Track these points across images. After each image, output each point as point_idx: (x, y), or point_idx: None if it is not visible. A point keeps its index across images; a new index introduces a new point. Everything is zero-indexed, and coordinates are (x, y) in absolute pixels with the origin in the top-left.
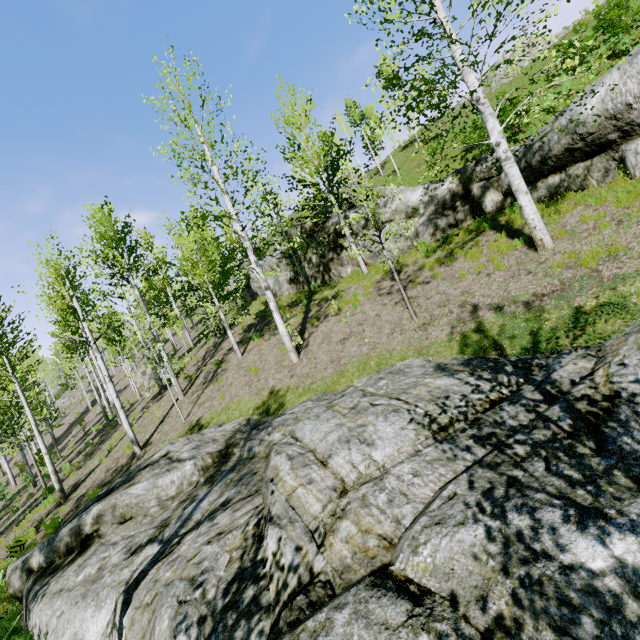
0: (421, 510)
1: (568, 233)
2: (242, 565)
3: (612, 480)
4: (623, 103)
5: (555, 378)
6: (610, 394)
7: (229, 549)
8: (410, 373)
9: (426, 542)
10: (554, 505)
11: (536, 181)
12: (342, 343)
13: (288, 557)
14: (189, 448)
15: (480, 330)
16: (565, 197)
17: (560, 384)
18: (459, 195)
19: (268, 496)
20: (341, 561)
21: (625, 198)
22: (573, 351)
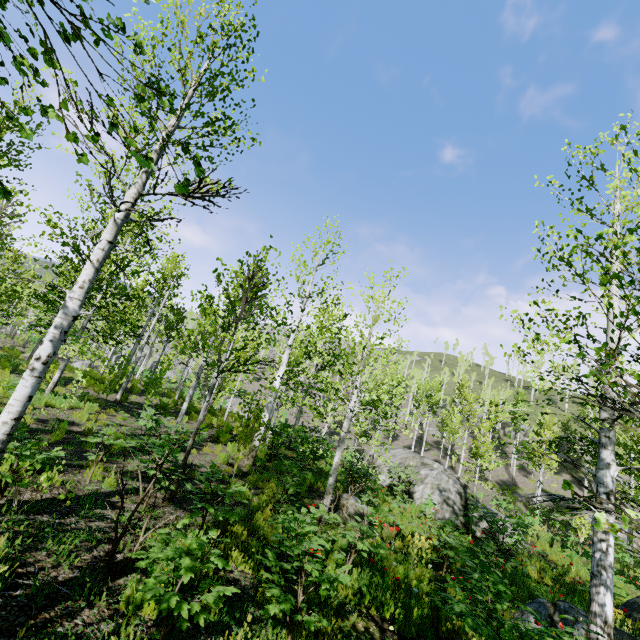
0: None
1: None
2: None
3: None
4: None
5: None
6: None
7: None
8: None
9: None
10: None
11: None
12: None
13: None
14: None
15: None
16: None
17: None
18: None
19: None
20: None
21: None
22: None
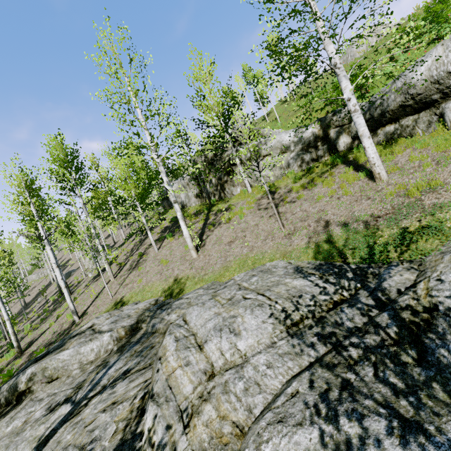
0: (270, 401)
1: (399, 169)
2: (124, 437)
3: (431, 393)
4: (445, 71)
5: (385, 286)
6: (429, 306)
7: (117, 420)
8: (275, 272)
9: (268, 440)
10: (380, 414)
11: (377, 129)
12: (229, 245)
13: (159, 435)
14: (109, 322)
15: (330, 241)
16: (398, 142)
17: (389, 292)
18: (320, 137)
19: (154, 373)
20: (200, 444)
21: (443, 144)
22: (400, 264)
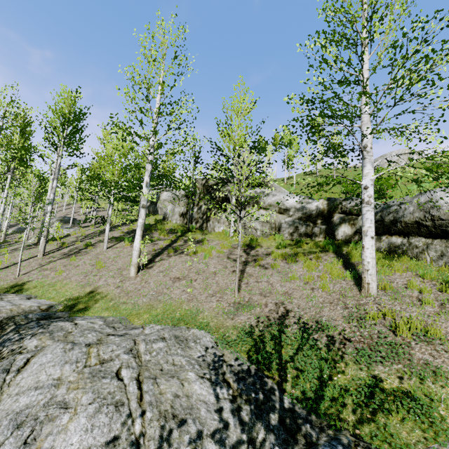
0: None
1: (393, 290)
2: None
3: None
4: None
5: None
6: None
7: None
8: (190, 350)
9: None
10: None
11: (382, 234)
12: (174, 281)
13: None
14: None
15: (277, 340)
16: (400, 258)
17: None
18: (322, 216)
19: None
20: None
21: None
22: (353, 447)
